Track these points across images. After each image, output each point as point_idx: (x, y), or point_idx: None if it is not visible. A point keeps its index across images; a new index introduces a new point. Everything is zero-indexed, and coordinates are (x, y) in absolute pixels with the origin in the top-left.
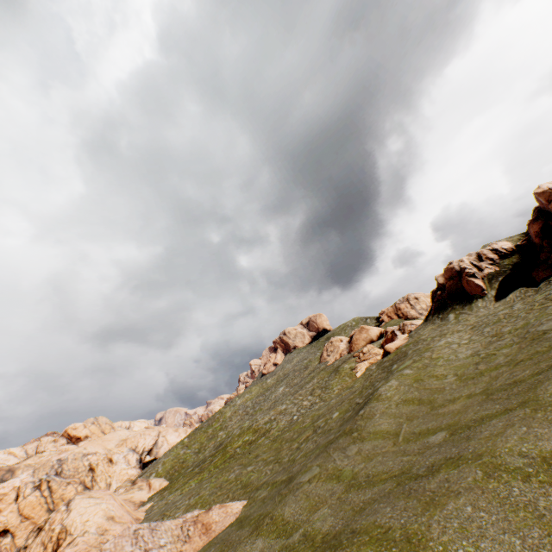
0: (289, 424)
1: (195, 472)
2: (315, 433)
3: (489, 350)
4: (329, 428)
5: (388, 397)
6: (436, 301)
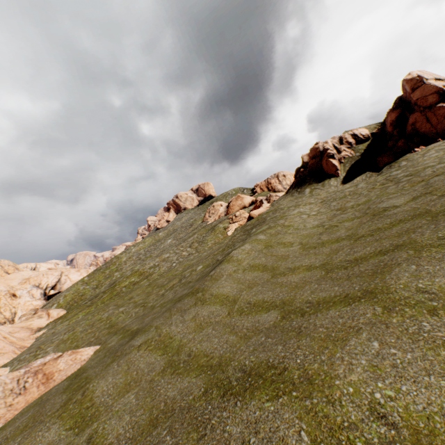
0: (168, 270)
1: (86, 305)
2: (179, 282)
3: (333, 222)
4: (190, 280)
5: (239, 260)
6: (298, 177)
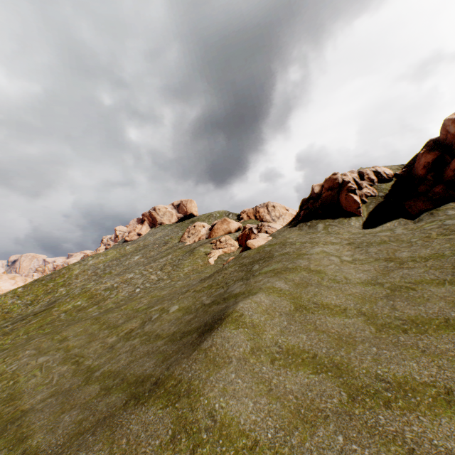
0: (128, 297)
1: (4, 331)
2: (141, 328)
3: (394, 278)
4: (158, 330)
5: (255, 325)
6: (307, 209)
